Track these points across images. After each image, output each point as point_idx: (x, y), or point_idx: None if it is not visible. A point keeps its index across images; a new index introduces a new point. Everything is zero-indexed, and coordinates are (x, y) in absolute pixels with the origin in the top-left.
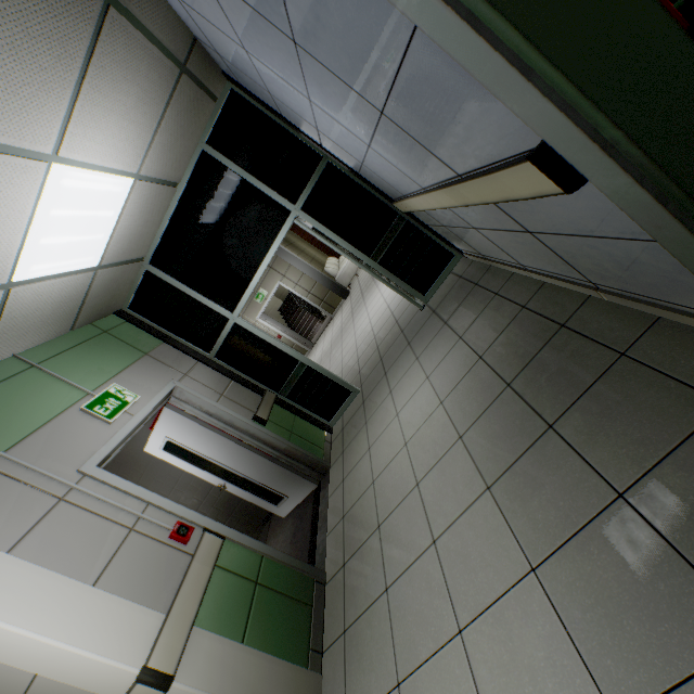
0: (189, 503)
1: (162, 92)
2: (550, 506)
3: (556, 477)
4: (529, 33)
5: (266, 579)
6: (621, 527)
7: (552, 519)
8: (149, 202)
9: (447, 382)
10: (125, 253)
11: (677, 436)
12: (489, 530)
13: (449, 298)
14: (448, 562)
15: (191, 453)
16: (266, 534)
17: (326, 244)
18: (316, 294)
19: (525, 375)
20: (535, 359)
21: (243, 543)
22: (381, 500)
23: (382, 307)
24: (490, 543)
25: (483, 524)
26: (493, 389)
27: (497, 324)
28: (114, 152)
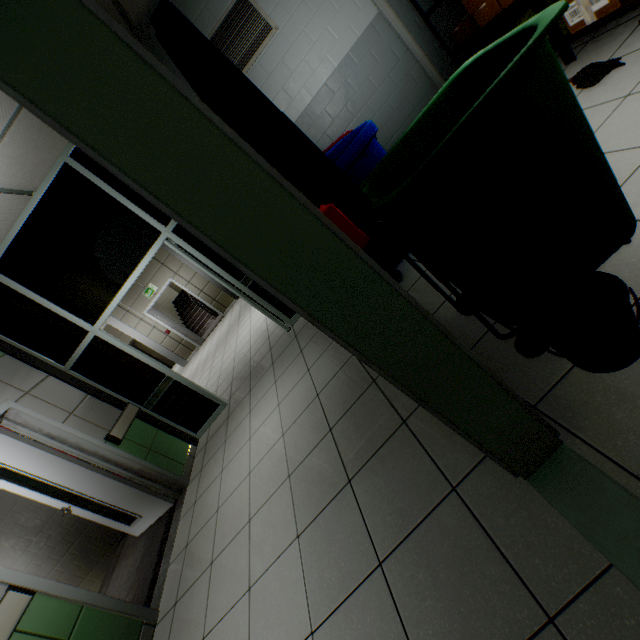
0: (30, 525)
1: (3, 109)
2: (335, 566)
3: (344, 535)
4: (222, 241)
5: (81, 634)
6: (376, 597)
7: (334, 580)
8: None
9: (291, 413)
10: None
11: (422, 512)
12: (290, 584)
13: (308, 326)
14: (255, 614)
15: (28, 477)
16: (119, 553)
17: (198, 266)
18: (208, 293)
19: (343, 423)
20: (352, 408)
21: (59, 595)
22: (219, 532)
23: (261, 318)
24: (288, 598)
25: (287, 575)
26: (320, 431)
27: (334, 365)
28: None
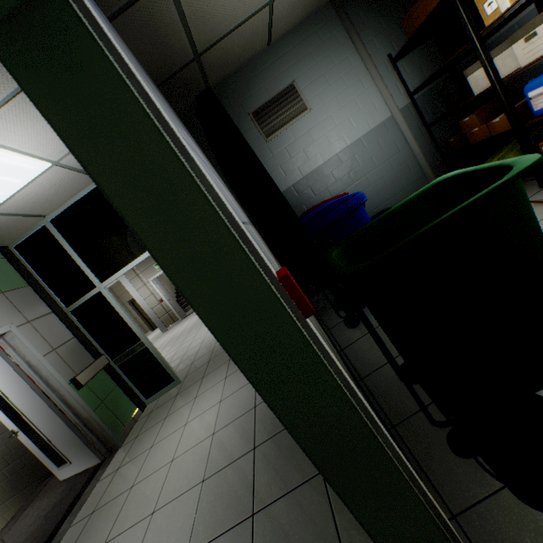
0: None
1: None
2: None
3: None
4: (179, 281)
5: None
6: None
7: None
8: (64, 181)
9: (227, 415)
10: (25, 208)
11: None
12: None
13: None
14: None
15: None
16: (40, 490)
17: None
18: None
19: (267, 446)
20: (279, 434)
21: None
22: (124, 512)
23: None
24: None
25: None
26: (245, 445)
27: None
28: (35, 143)
